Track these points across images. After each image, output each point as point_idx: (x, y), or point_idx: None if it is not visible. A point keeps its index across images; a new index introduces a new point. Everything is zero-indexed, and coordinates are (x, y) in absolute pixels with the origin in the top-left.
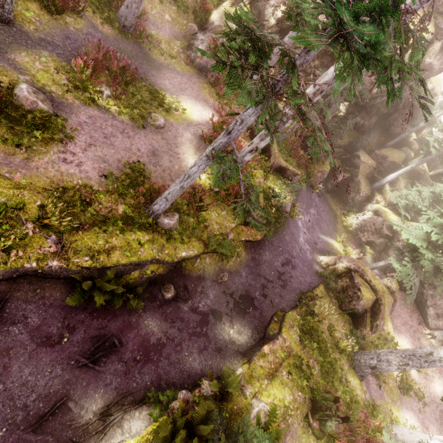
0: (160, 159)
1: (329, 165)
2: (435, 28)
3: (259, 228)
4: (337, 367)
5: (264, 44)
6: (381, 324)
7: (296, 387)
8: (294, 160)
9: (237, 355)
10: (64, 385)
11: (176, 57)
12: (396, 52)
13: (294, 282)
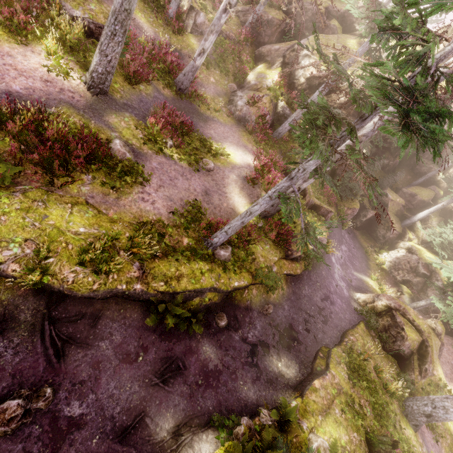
0: (211, 198)
1: (358, 203)
2: None
3: (318, 259)
4: (389, 411)
5: (339, 121)
6: (430, 369)
7: (350, 427)
8: (324, 198)
9: (287, 388)
10: (141, 401)
11: (220, 111)
12: None
13: (334, 318)
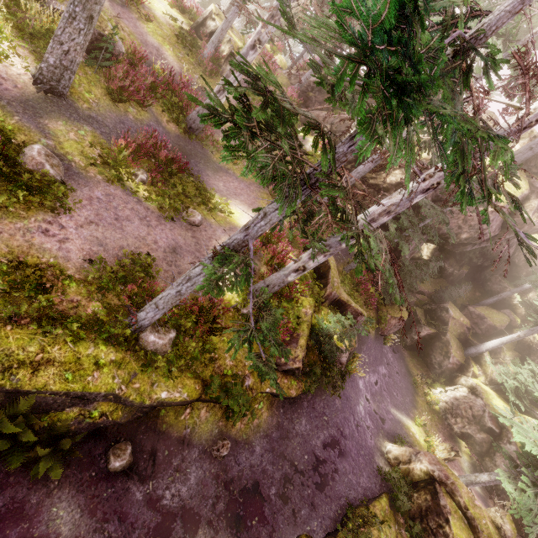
0: (180, 258)
1: (406, 312)
2: (530, 185)
3: (263, 375)
4: None
5: (276, 100)
6: None
7: None
8: (361, 297)
9: None
10: None
11: (238, 163)
12: (476, 162)
13: (339, 482)
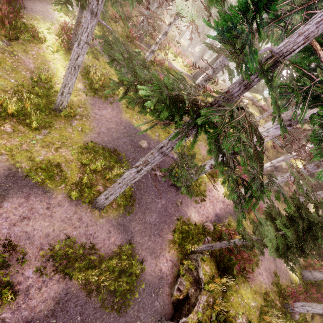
0: (276, 262)
1: None
2: None
3: None
4: None
5: None
6: None
7: None
8: None
9: None
10: None
11: None
12: None
13: None
